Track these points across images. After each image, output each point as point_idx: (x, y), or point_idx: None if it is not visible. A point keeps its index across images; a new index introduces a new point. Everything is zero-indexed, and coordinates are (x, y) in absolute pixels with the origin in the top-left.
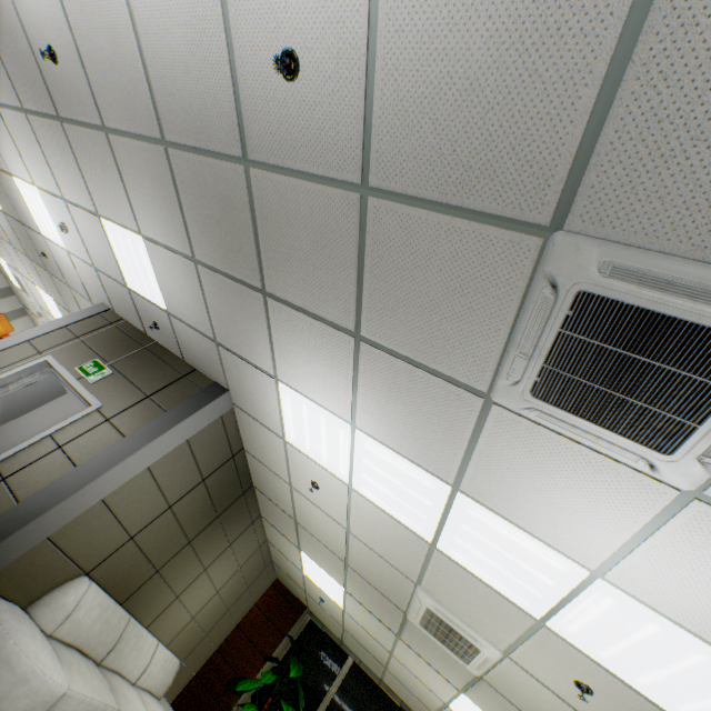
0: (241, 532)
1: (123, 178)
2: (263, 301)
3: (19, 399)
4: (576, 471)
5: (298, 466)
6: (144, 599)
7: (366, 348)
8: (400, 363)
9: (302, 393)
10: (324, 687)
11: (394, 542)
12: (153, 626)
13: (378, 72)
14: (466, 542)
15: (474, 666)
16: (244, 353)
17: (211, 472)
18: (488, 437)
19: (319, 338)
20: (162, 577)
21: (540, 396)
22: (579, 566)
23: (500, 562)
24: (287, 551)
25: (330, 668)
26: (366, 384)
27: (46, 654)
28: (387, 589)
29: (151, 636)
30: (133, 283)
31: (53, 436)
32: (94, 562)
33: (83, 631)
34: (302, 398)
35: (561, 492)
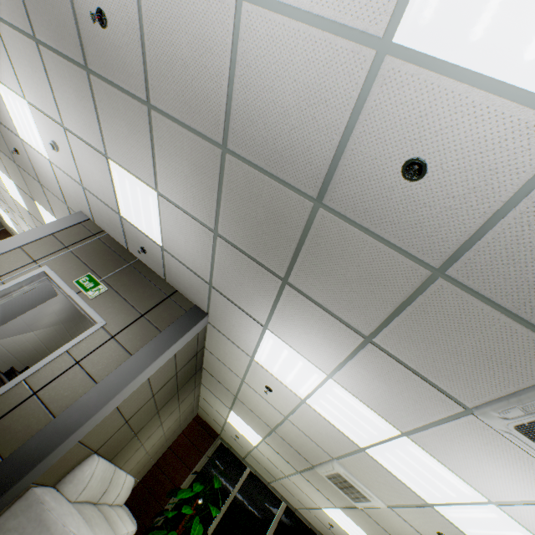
0: (187, 396)
1: (155, 147)
2: (280, 284)
3: (19, 302)
4: (516, 463)
5: (257, 374)
6: (124, 453)
7: (372, 347)
8: (400, 367)
9: (287, 343)
10: (230, 487)
11: (327, 437)
12: (124, 465)
13: (508, 217)
14: (394, 457)
15: (361, 504)
16: (239, 303)
17: (182, 367)
18: (454, 425)
19: (327, 325)
20: (137, 437)
21: (521, 431)
22: (482, 495)
23: (417, 474)
24: (216, 406)
25: (234, 475)
26: (358, 363)
27: (82, 525)
28: (304, 452)
29: (124, 472)
30: (129, 215)
31: (69, 351)
32: (101, 444)
33: (92, 490)
34: (287, 346)
35: (496, 467)
